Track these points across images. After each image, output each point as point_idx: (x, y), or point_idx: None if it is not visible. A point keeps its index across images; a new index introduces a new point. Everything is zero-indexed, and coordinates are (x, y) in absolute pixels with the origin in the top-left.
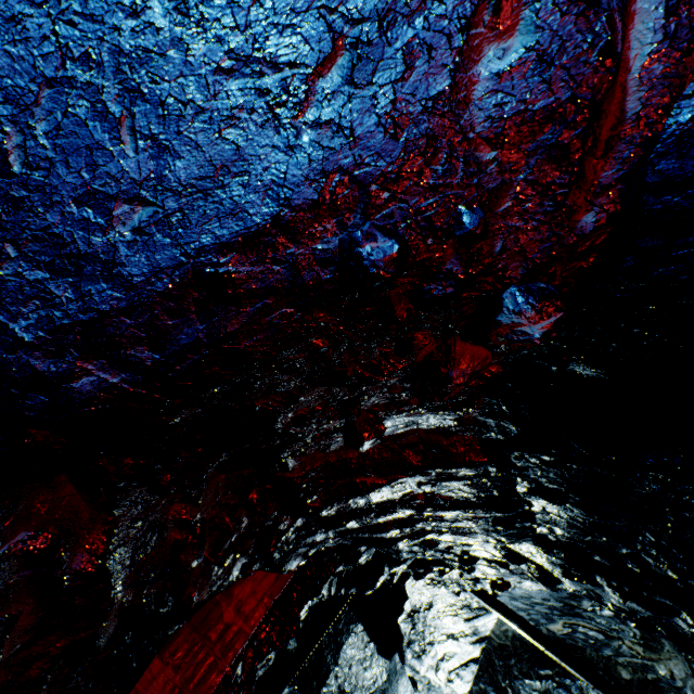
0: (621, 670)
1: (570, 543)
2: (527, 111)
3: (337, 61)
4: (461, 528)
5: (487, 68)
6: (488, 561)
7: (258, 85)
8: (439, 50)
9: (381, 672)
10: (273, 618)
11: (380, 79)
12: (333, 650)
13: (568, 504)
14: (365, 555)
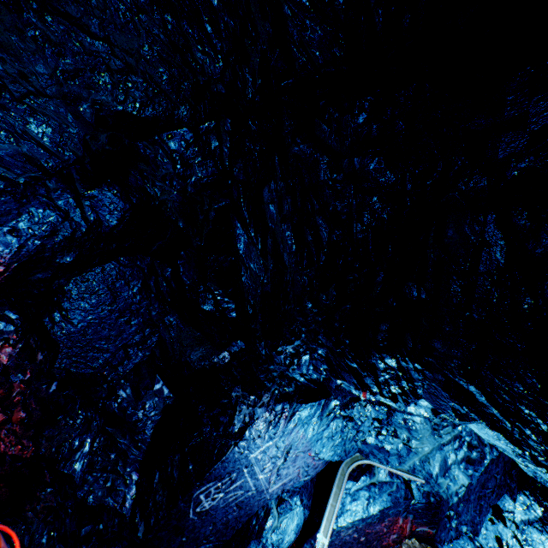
0: None
1: None
2: (396, 540)
3: (375, 542)
4: None
5: (391, 536)
6: None
7: (365, 545)
8: (387, 539)
9: None
10: None
11: (380, 543)
12: None
13: None
14: None
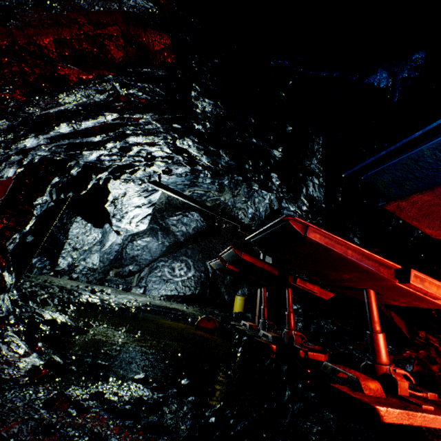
0: (208, 204)
1: (213, 133)
2: None
3: None
4: (151, 130)
5: None
6: (162, 158)
7: None
8: None
9: (98, 235)
10: (7, 215)
11: None
12: (63, 233)
13: (220, 103)
14: (76, 168)
